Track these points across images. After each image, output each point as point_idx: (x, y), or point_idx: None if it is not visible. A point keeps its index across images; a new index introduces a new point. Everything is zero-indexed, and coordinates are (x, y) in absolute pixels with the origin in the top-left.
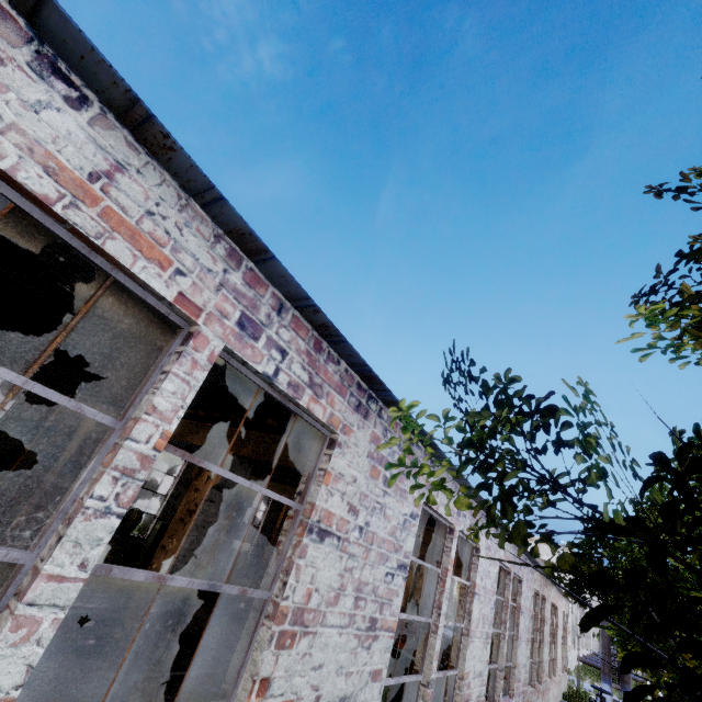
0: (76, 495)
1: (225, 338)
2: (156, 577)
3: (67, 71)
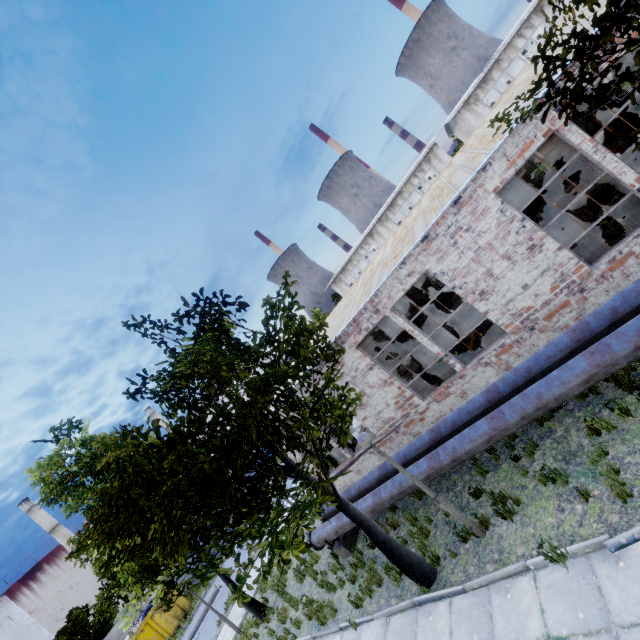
0: (595, 162)
1: (562, 118)
2: (639, 140)
3: (483, 167)
